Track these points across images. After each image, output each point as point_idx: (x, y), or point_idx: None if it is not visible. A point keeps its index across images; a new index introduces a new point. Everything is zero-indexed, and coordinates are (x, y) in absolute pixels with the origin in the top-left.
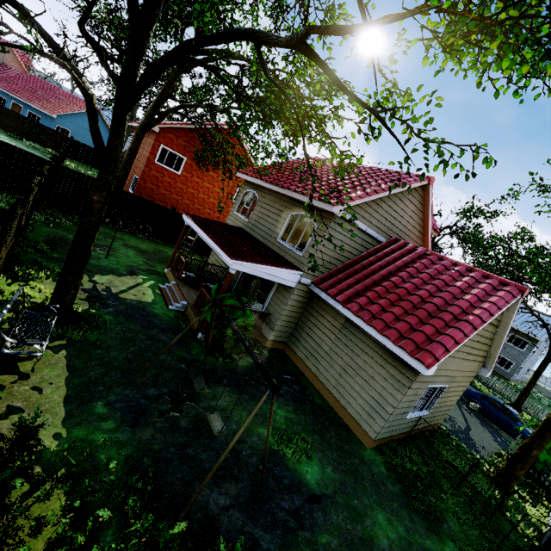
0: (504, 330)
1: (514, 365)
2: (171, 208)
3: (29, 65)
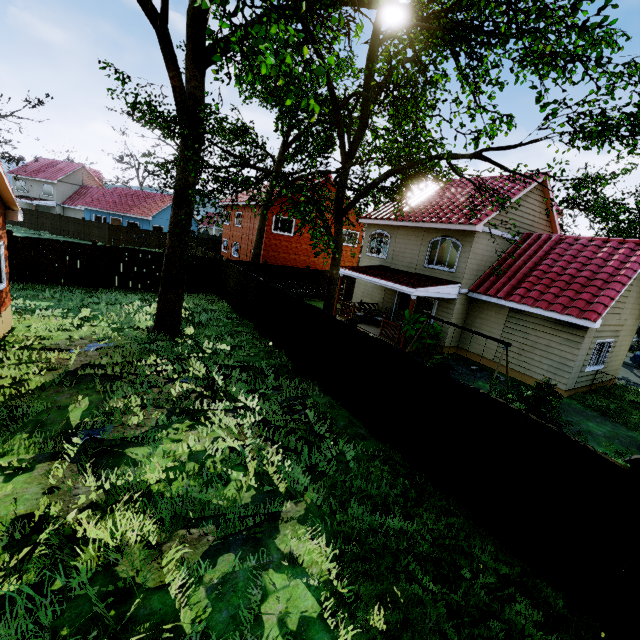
0: None
1: None
2: (306, 268)
3: (101, 178)
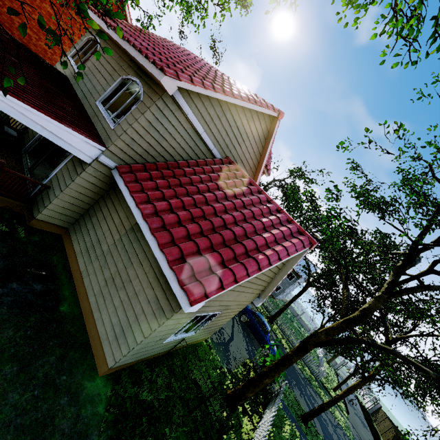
0: (284, 273)
1: (281, 289)
2: None
3: None
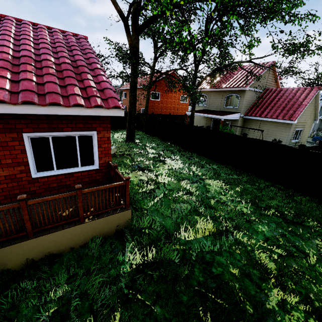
0: (317, 104)
1: None
2: (169, 114)
3: None
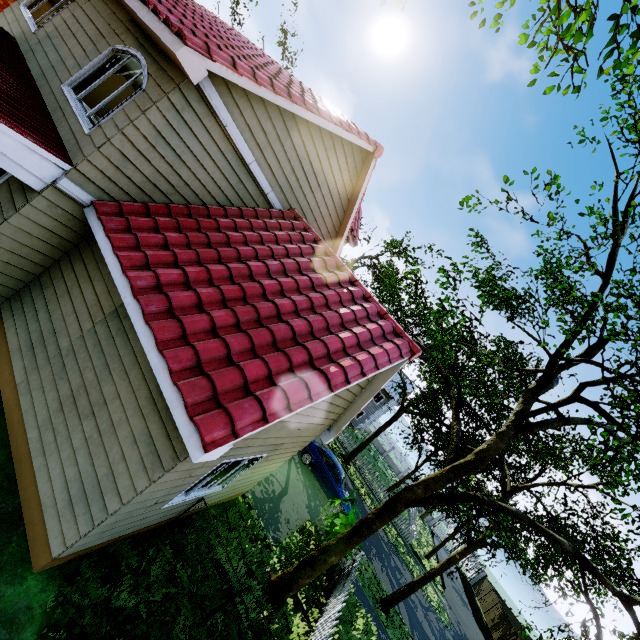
0: (369, 394)
1: (364, 415)
2: None
3: None
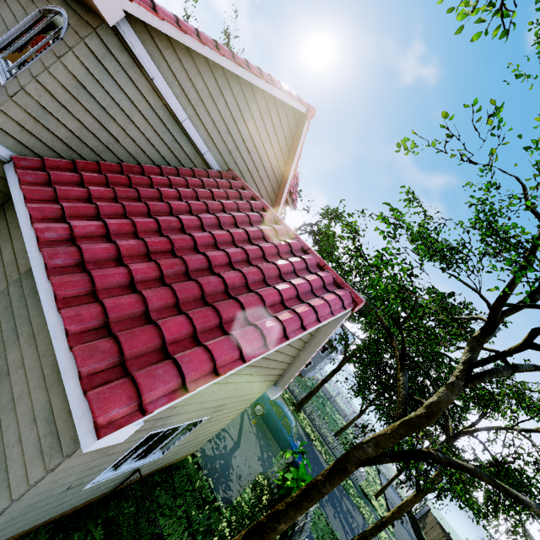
0: (313, 348)
1: (312, 365)
2: None
3: None
